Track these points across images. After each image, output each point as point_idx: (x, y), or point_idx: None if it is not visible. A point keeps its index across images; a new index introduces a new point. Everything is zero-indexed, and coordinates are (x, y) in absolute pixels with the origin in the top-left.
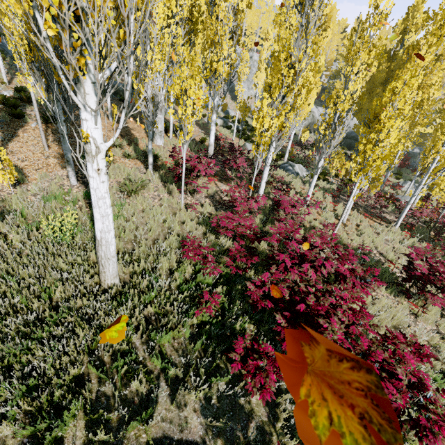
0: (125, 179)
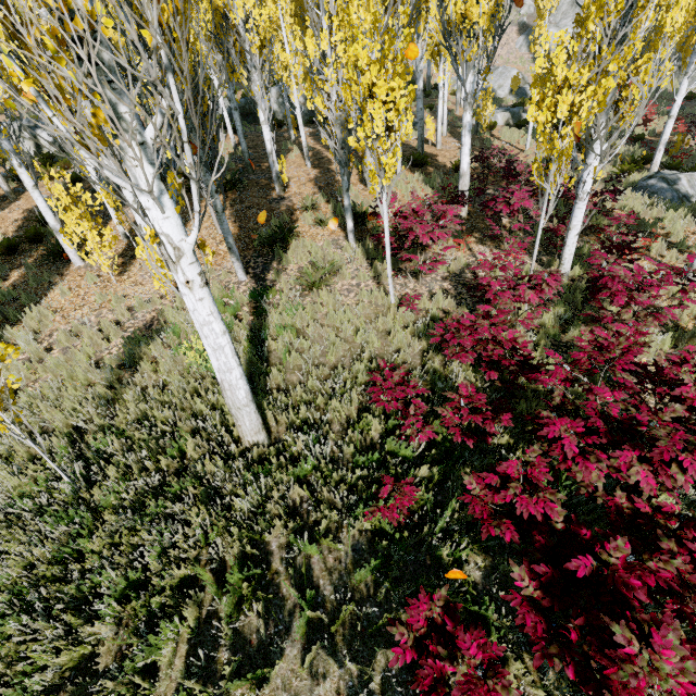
0: (308, 263)
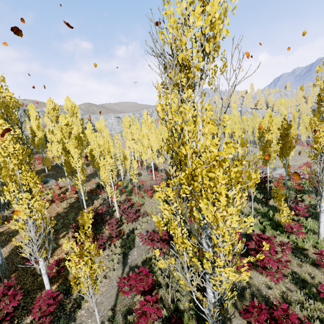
0: None
